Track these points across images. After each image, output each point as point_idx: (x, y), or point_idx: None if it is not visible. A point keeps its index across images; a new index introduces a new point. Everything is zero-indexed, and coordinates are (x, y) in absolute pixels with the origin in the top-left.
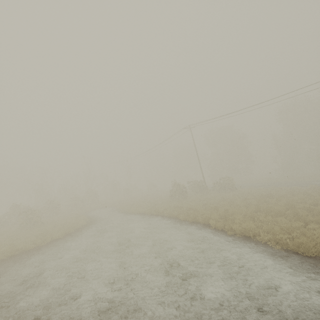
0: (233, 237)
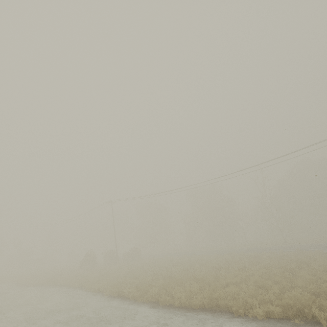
0: (92, 293)
